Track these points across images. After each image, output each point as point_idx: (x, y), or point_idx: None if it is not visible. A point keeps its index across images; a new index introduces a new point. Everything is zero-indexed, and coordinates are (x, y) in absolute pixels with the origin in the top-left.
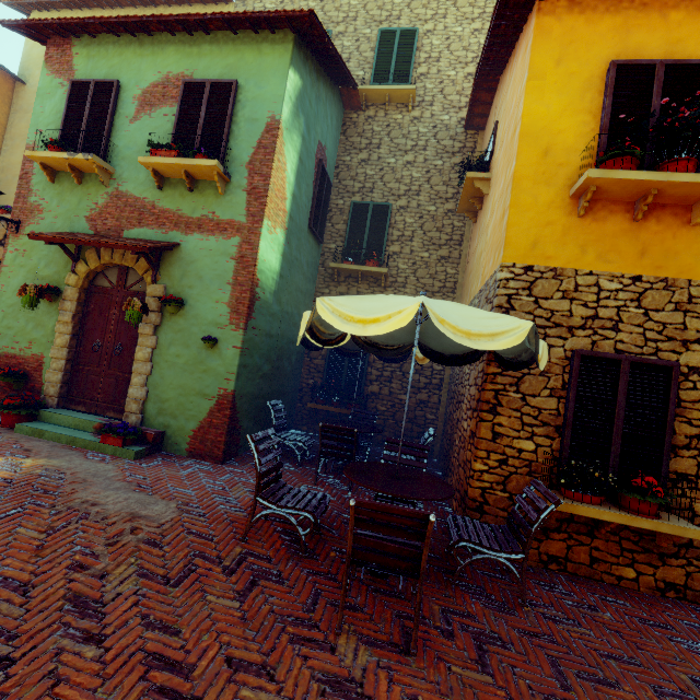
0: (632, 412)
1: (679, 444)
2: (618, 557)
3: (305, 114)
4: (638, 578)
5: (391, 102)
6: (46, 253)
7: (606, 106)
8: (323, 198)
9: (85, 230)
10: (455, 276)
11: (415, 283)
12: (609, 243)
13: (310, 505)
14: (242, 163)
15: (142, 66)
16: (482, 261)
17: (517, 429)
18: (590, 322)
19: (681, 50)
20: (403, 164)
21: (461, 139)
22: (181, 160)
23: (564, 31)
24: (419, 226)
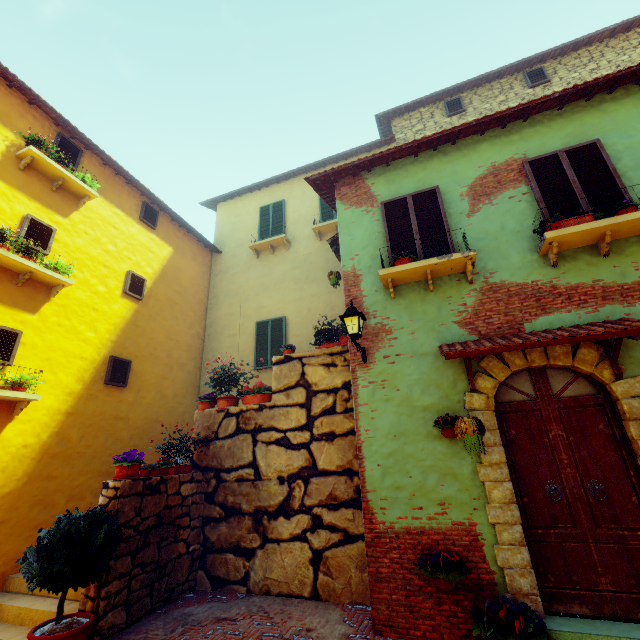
0: None
1: None
2: None
3: None
4: None
5: None
6: (416, 376)
7: None
8: None
9: (462, 337)
10: None
11: None
12: None
13: None
14: None
15: (456, 168)
16: None
17: None
18: None
19: None
20: None
21: None
22: (614, 218)
23: None
24: None
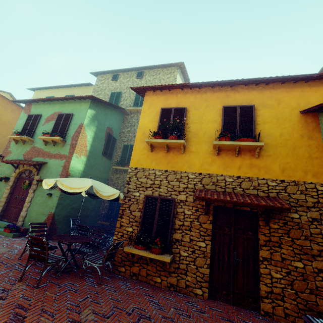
0: (161, 216)
1: (176, 228)
2: (155, 273)
3: (98, 120)
4: (161, 282)
5: (139, 112)
6: (9, 166)
7: (158, 120)
8: (110, 144)
9: (22, 158)
10: None
11: None
12: (159, 160)
13: None
14: (70, 137)
15: (49, 110)
16: None
17: (128, 223)
18: (152, 185)
19: (181, 104)
20: None
21: None
22: (50, 137)
23: (151, 100)
24: None
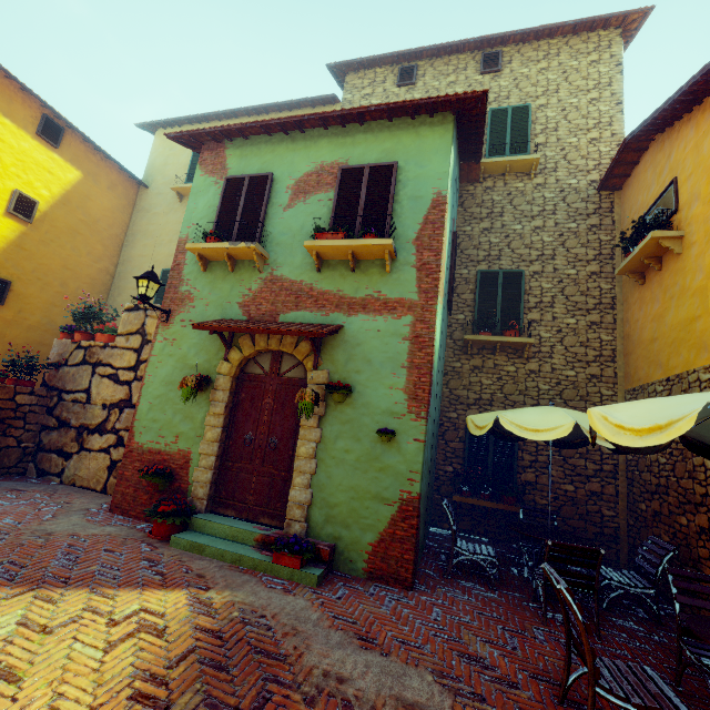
0: None
1: None
2: None
3: (452, 188)
4: None
5: (509, 172)
6: (196, 341)
7: None
8: (454, 269)
9: (238, 316)
10: (612, 342)
11: (563, 353)
12: None
13: (677, 703)
14: (408, 240)
15: (295, 159)
16: (706, 329)
17: None
18: None
19: None
20: (530, 230)
21: (594, 200)
22: (351, 241)
23: None
24: (559, 291)
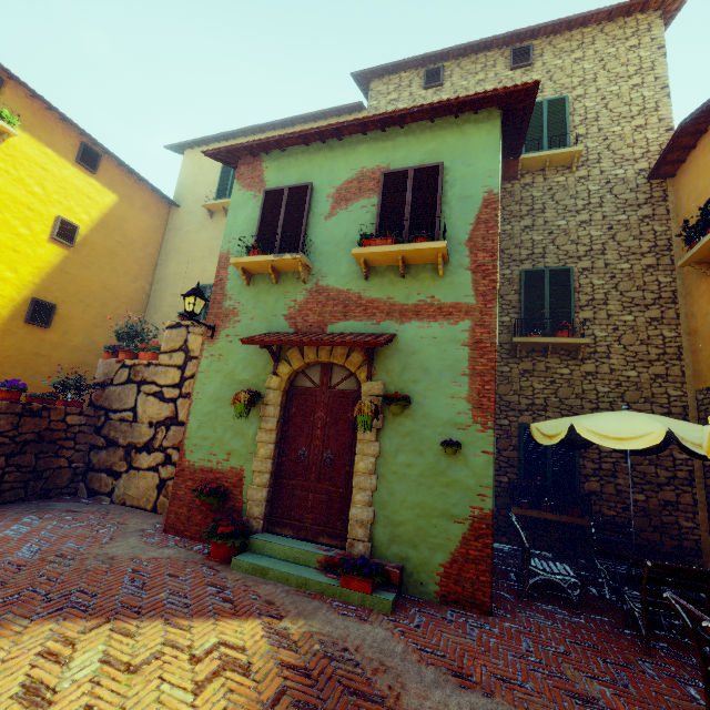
0: None
1: None
2: None
3: None
4: None
5: (548, 167)
6: (243, 355)
7: None
8: None
9: (284, 328)
10: (676, 339)
11: (621, 352)
12: None
13: None
14: (459, 241)
15: (334, 167)
16: None
17: None
18: None
19: None
20: (576, 225)
21: (644, 190)
22: (402, 246)
23: None
24: (612, 287)
